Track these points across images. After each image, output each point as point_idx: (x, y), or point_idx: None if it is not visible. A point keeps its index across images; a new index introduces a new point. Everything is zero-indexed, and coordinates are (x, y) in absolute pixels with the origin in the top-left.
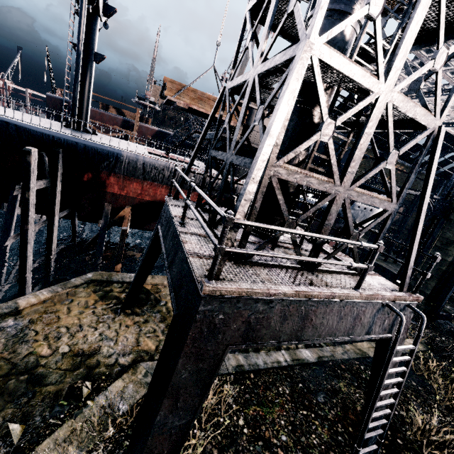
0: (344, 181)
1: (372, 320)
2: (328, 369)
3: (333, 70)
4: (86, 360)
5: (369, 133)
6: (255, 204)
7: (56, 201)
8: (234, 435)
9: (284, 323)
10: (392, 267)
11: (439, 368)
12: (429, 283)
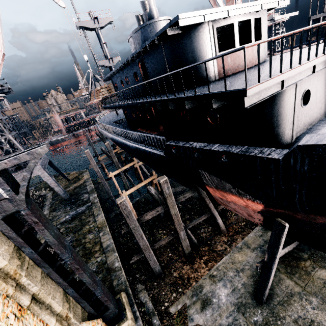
0: None
1: None
2: None
3: None
4: None
5: None
6: None
7: None
8: None
9: None
10: None
11: None
12: None
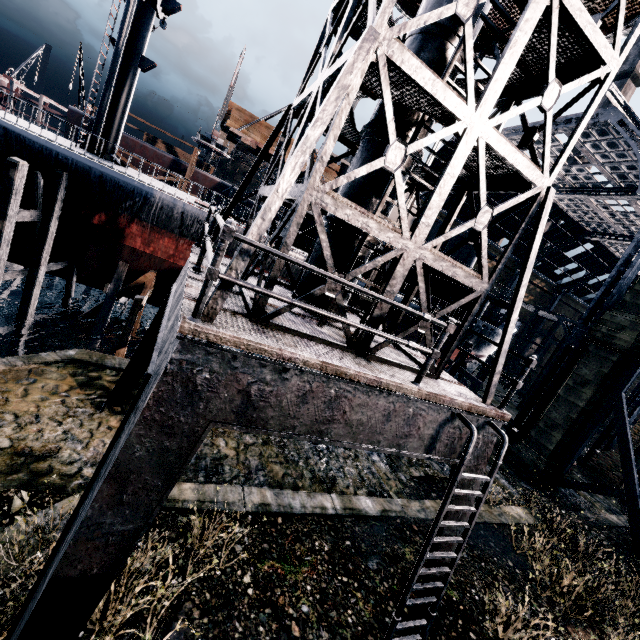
0: (415, 235)
1: (436, 433)
2: (393, 527)
3: (411, 83)
4: (33, 463)
5: (453, 175)
6: (287, 239)
7: (46, 244)
8: (231, 595)
9: (303, 408)
10: (514, 414)
11: (548, 548)
12: (554, 435)
